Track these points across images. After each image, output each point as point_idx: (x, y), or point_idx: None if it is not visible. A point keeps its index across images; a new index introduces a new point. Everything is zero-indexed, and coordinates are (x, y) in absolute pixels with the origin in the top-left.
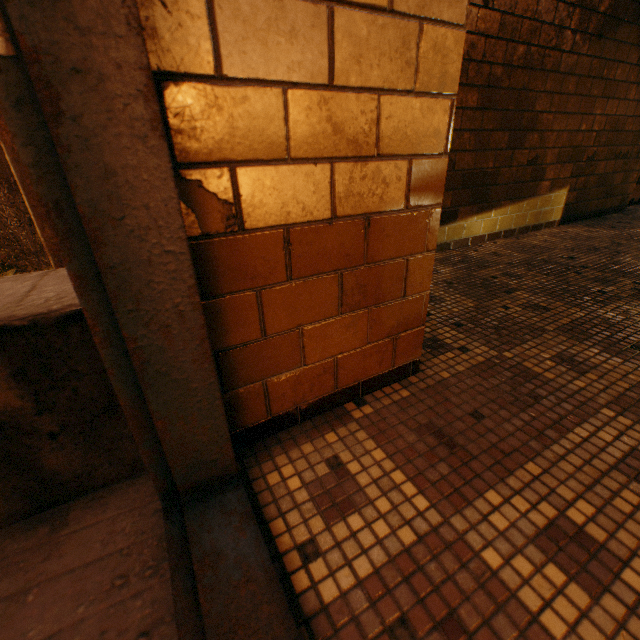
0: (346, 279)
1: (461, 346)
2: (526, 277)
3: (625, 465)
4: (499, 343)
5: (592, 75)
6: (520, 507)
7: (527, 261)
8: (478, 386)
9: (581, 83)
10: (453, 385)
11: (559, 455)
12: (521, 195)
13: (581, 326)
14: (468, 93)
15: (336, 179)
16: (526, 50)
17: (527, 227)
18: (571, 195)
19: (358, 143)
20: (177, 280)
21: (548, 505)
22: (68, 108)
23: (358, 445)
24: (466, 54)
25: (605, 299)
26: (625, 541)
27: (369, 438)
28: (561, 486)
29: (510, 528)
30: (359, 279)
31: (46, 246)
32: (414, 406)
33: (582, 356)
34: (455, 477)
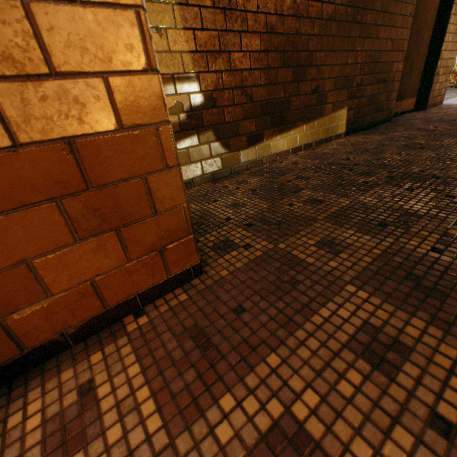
0: (70, 206)
1: (247, 243)
2: (313, 178)
3: (356, 341)
4: (278, 236)
5: (349, 20)
6: (250, 410)
7: (317, 165)
8: (249, 280)
9: (342, 27)
10: (229, 282)
11: (301, 340)
12: (312, 116)
13: (345, 212)
14: (251, 38)
15: (0, 101)
16: (293, 2)
17: (321, 140)
18: (350, 113)
19: (16, 59)
20: None
21: (277, 402)
22: None
23: (119, 362)
24: (242, 6)
25: (367, 187)
26: (341, 433)
27: (134, 352)
28: (294, 376)
29: (234, 439)
30: (89, 204)
31: None
32: (187, 309)
33: (340, 238)
34: (198, 384)
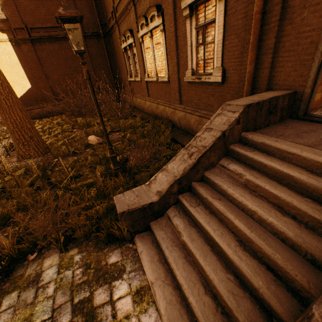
0: (321, 87)
1: None
2: None
3: None
4: None
5: None
6: None
7: None
8: None
9: None
10: None
11: None
12: None
13: None
14: None
15: None
16: None
17: None
18: None
19: None
20: (318, 84)
21: None
22: (321, 68)
23: (321, 112)
24: None
25: None
26: None
27: None
28: None
29: None
30: None
31: (246, 91)
32: None
33: None
34: None
